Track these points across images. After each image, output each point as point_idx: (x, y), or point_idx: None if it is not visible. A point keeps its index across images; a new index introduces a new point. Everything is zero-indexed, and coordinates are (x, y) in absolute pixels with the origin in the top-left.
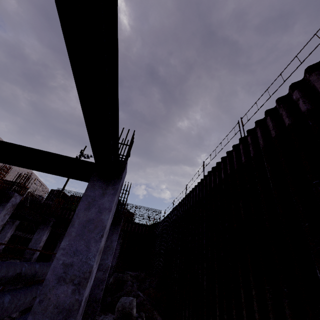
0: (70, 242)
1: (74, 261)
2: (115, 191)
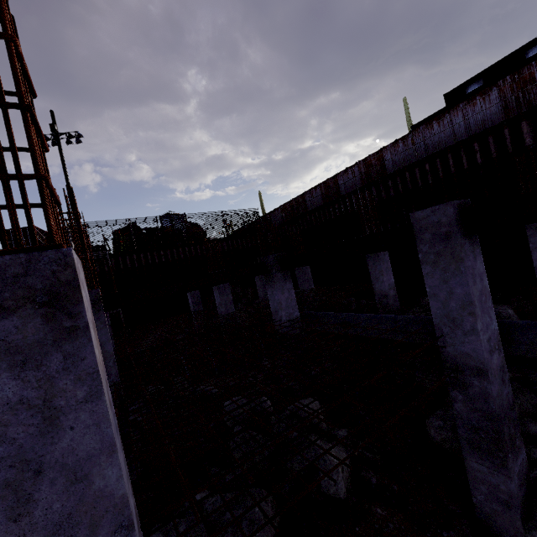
0: None
1: None
2: None
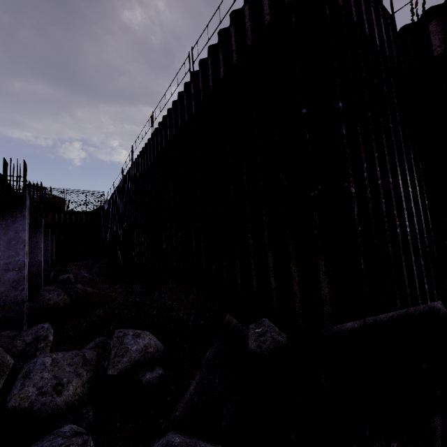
0: (3, 253)
1: (11, 261)
2: (24, 217)
